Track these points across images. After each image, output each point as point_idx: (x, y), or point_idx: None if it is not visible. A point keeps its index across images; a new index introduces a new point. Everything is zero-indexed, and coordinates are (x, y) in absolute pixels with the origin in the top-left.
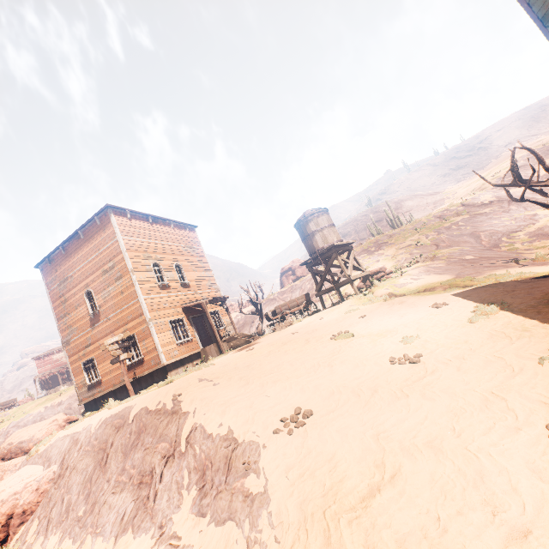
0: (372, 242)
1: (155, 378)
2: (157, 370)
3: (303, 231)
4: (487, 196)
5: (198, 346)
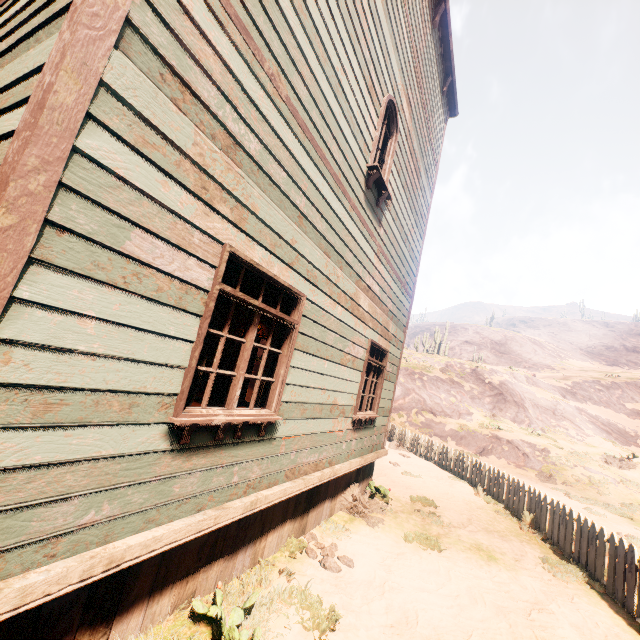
0: None
1: None
2: None
3: None
4: (500, 377)
5: None
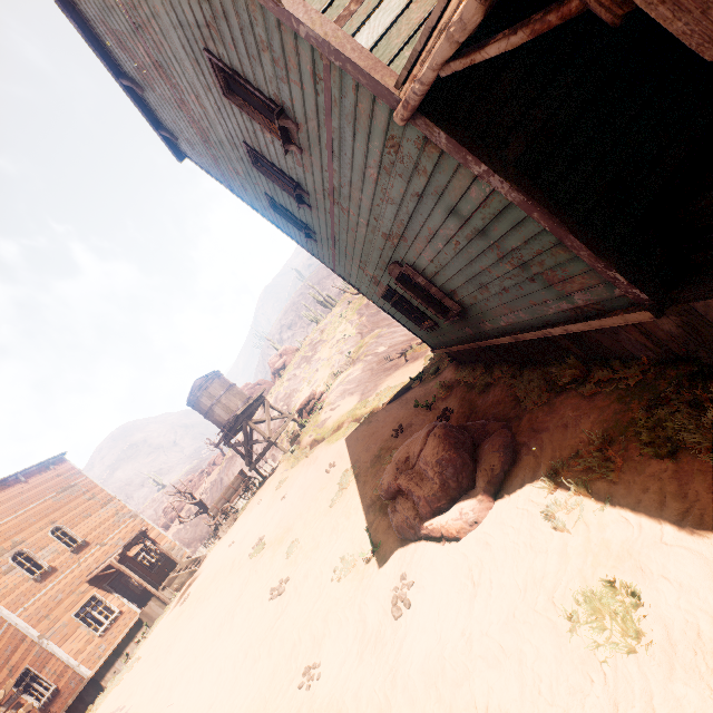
0: (307, 344)
1: (88, 699)
2: (84, 688)
3: (199, 409)
4: None
5: (134, 613)
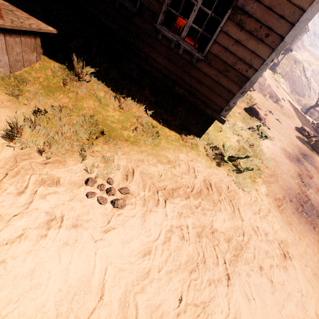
0: None
1: None
2: None
3: None
4: (309, 74)
5: None
